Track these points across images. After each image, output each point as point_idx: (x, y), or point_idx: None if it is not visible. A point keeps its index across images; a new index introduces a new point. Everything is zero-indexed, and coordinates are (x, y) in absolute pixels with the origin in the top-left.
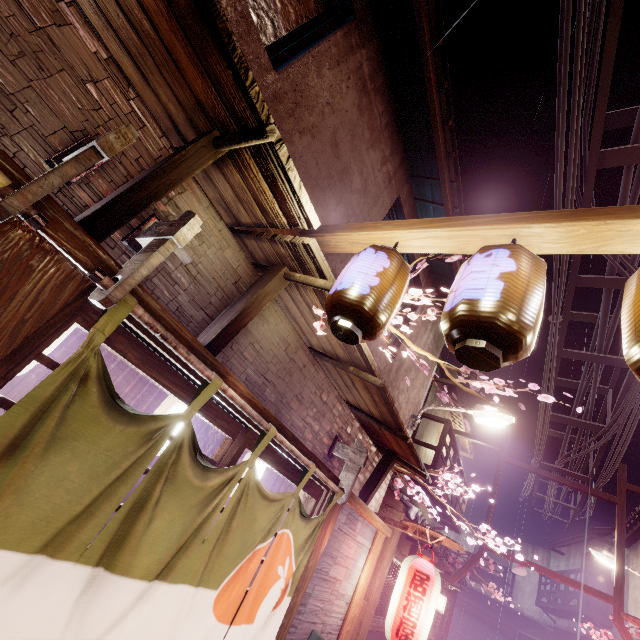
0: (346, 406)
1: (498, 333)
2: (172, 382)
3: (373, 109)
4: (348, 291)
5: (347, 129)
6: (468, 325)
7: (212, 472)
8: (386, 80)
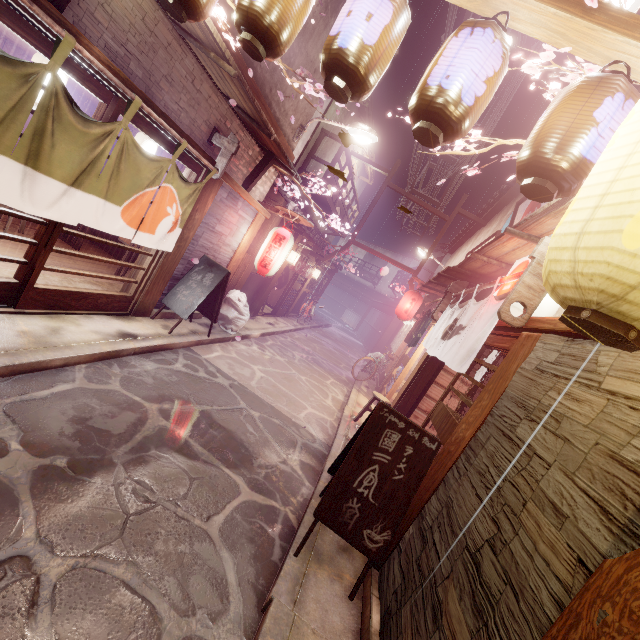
0: (223, 100)
1: (258, 30)
2: (28, 34)
3: None
4: None
5: None
6: (242, 19)
7: (92, 124)
8: None
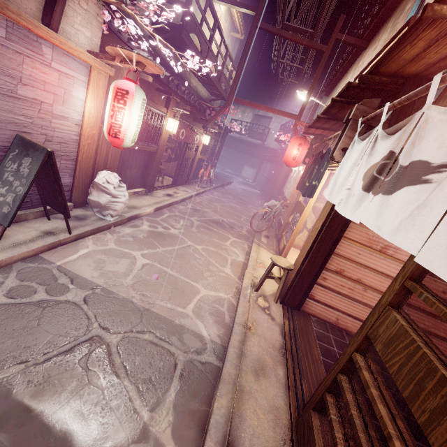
0: None
1: None
2: None
3: None
4: None
5: None
6: None
7: None
8: None
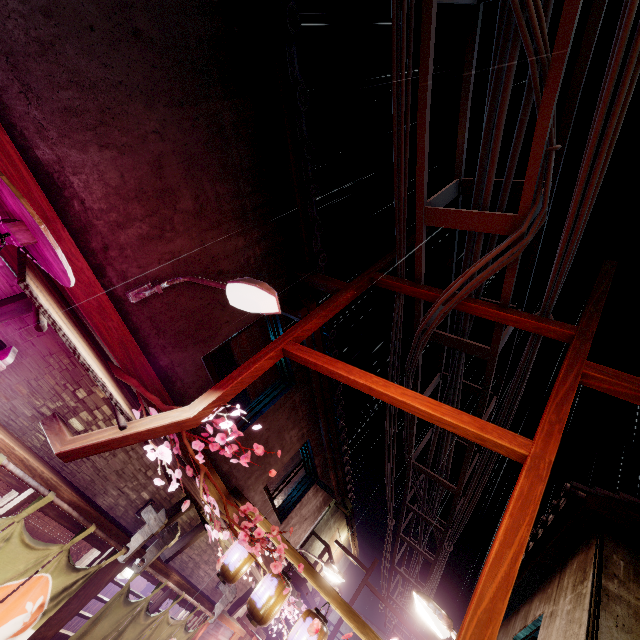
0: None
1: (256, 619)
2: (148, 574)
3: (298, 412)
4: (226, 566)
5: (277, 431)
6: (250, 611)
7: (150, 616)
8: (312, 394)
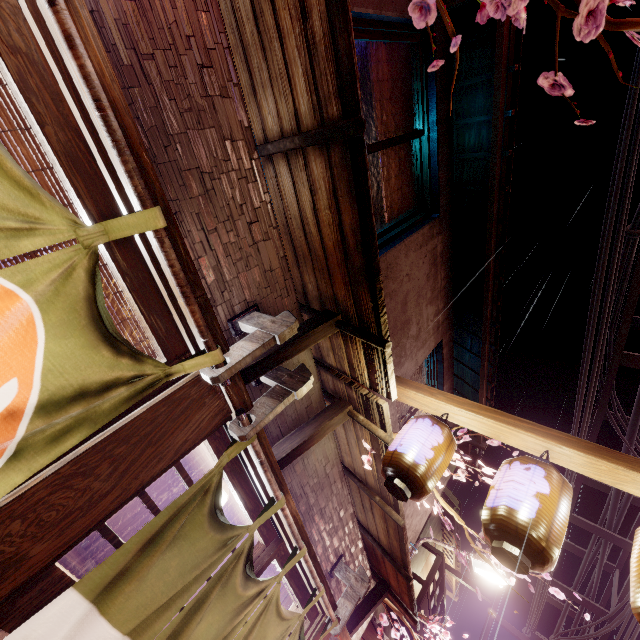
0: (356, 525)
1: (531, 547)
2: (243, 489)
3: (437, 275)
4: (407, 457)
5: (416, 291)
6: (507, 531)
7: (251, 581)
8: (451, 254)
